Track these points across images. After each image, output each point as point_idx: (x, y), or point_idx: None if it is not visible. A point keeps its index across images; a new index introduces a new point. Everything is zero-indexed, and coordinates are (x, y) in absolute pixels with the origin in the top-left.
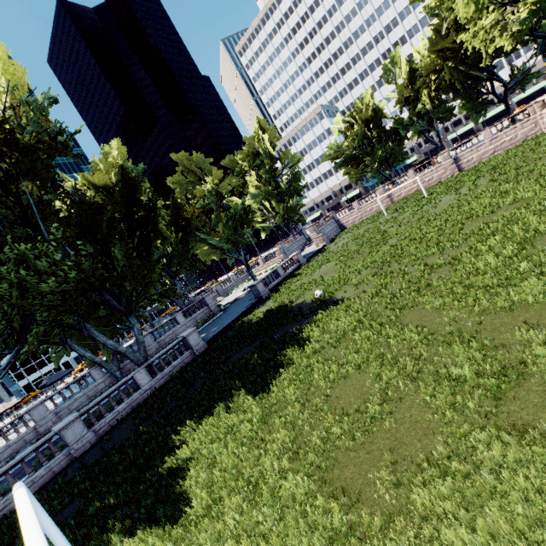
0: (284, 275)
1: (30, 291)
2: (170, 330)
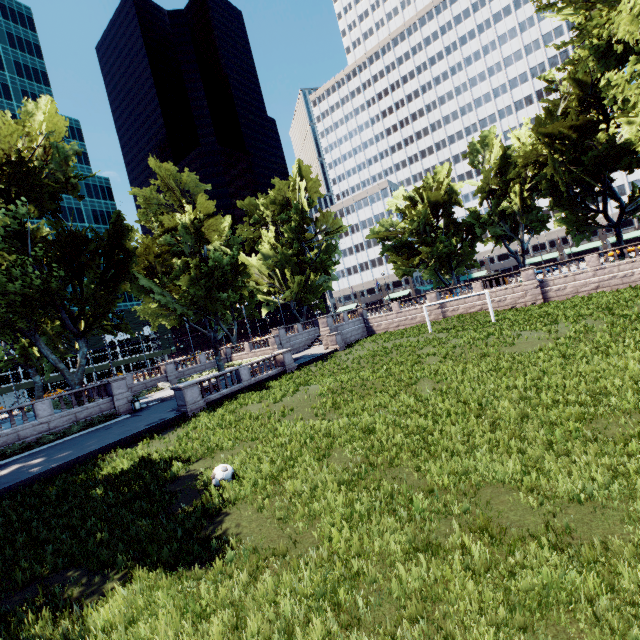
0: (249, 381)
1: None
2: (11, 426)
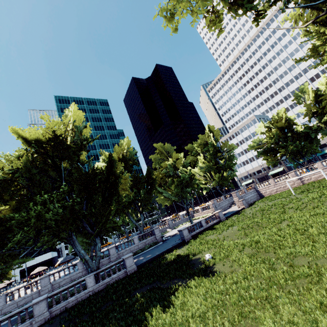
0: (206, 226)
1: (41, 218)
2: (128, 247)
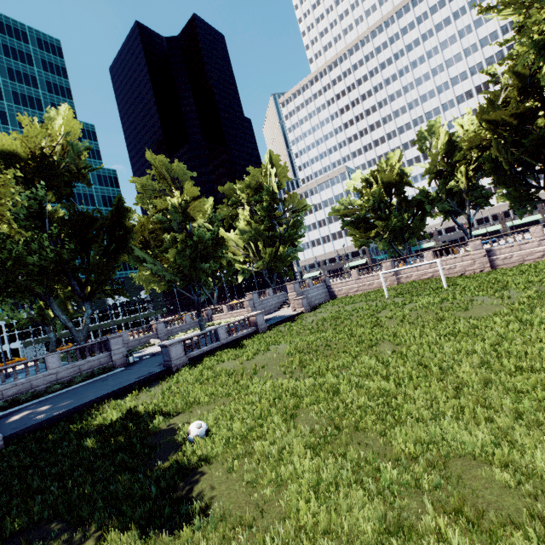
0: (226, 339)
1: None
2: (25, 376)
